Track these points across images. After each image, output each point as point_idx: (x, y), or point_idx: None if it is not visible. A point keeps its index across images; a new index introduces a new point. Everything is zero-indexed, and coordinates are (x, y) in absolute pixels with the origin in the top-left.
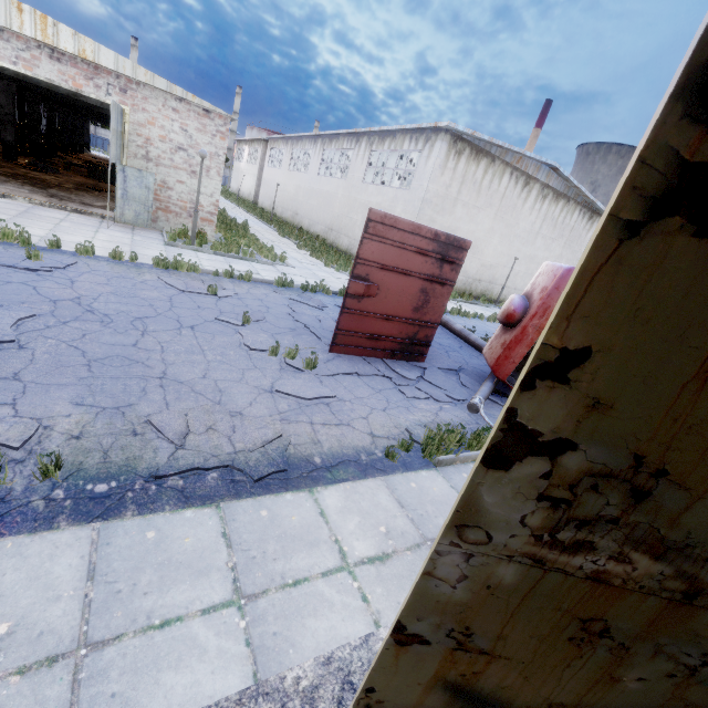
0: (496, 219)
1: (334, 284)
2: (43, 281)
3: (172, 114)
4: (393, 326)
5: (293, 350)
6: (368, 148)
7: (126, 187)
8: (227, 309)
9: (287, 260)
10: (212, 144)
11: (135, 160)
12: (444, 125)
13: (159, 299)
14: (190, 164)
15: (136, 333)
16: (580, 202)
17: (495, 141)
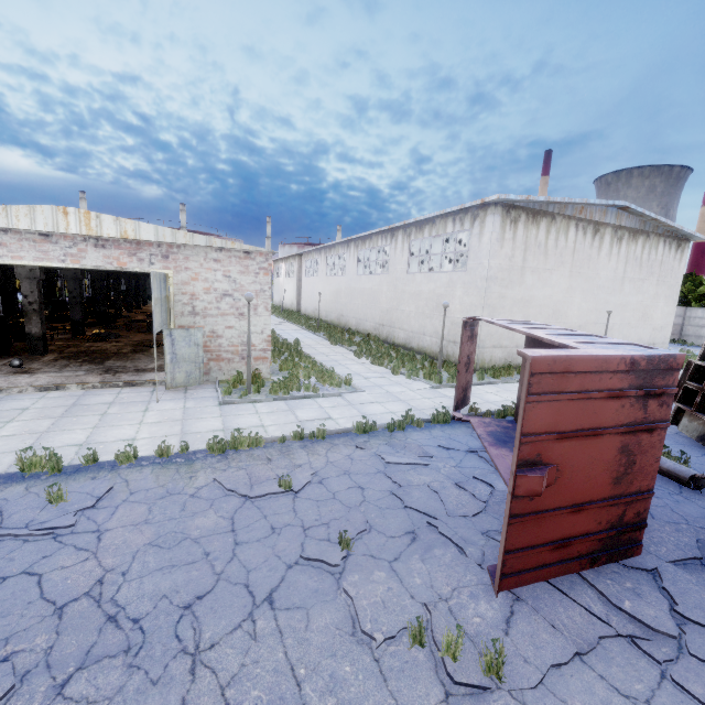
0: (572, 276)
1: (417, 403)
2: (57, 553)
3: (213, 265)
4: (586, 517)
5: (455, 638)
6: (406, 240)
7: (175, 350)
8: (310, 516)
9: (351, 380)
10: (257, 282)
11: (182, 319)
12: (493, 199)
13: (217, 530)
14: (237, 307)
15: (182, 669)
16: (661, 234)
17: (552, 199)
